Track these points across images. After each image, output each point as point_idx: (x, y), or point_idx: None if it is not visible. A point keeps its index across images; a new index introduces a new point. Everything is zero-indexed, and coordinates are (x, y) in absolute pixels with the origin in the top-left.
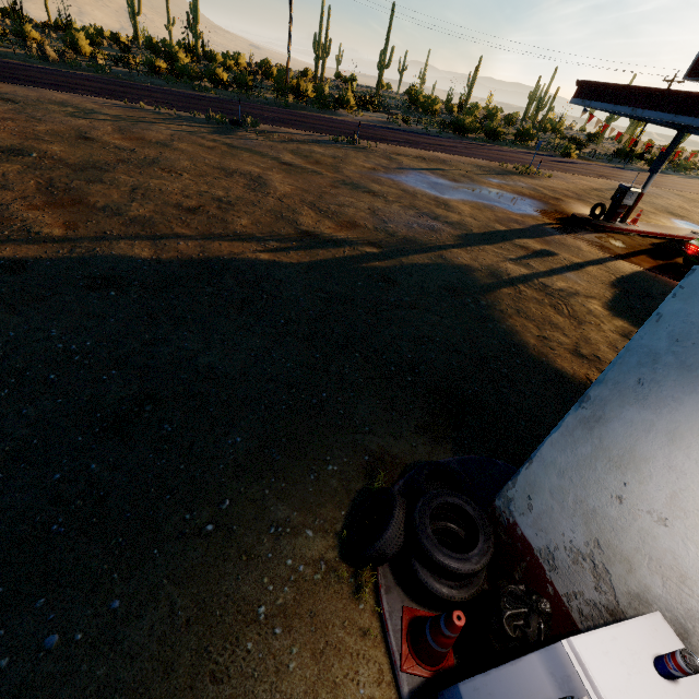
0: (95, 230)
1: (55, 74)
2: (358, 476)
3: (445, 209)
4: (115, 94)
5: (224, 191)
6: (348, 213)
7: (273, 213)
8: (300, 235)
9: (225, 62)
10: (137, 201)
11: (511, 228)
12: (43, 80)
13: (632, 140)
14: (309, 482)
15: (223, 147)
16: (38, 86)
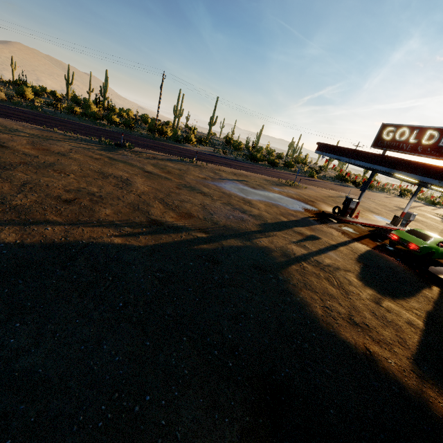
0: None
1: None
2: None
3: (249, 205)
4: (38, 122)
5: (98, 188)
6: (187, 207)
7: (132, 205)
8: (150, 222)
9: (120, 113)
10: (23, 193)
11: (290, 220)
12: None
13: (348, 173)
14: None
15: (106, 159)
16: None
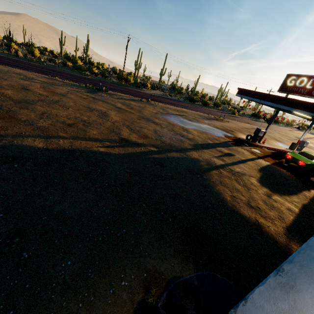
0: (17, 131)
1: (19, 62)
2: (139, 289)
3: (186, 132)
4: (45, 72)
5: (87, 117)
6: (144, 131)
7: (109, 129)
8: (121, 140)
9: (97, 66)
10: (43, 119)
11: (215, 142)
12: (13, 64)
13: (260, 111)
14: (109, 295)
15: (90, 98)
16: (10, 66)
